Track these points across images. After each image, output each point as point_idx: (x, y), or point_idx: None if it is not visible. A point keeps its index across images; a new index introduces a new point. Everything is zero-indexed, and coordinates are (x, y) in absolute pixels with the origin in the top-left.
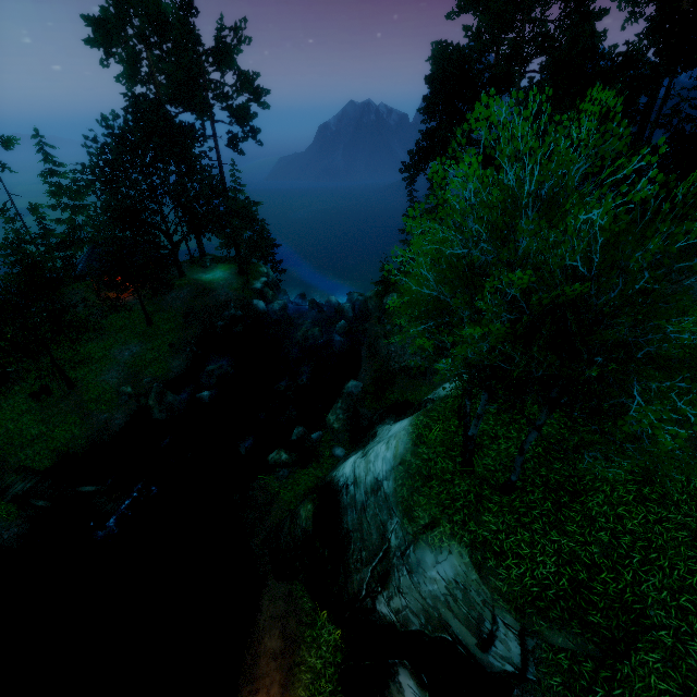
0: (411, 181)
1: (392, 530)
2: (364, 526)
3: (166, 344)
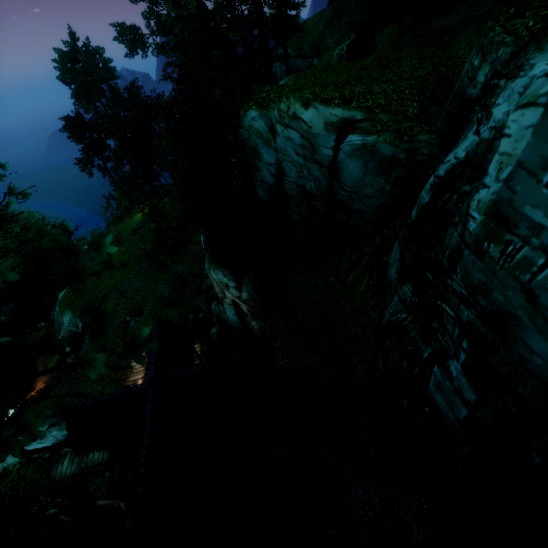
0: (90, 174)
1: (59, 318)
2: (57, 323)
3: None
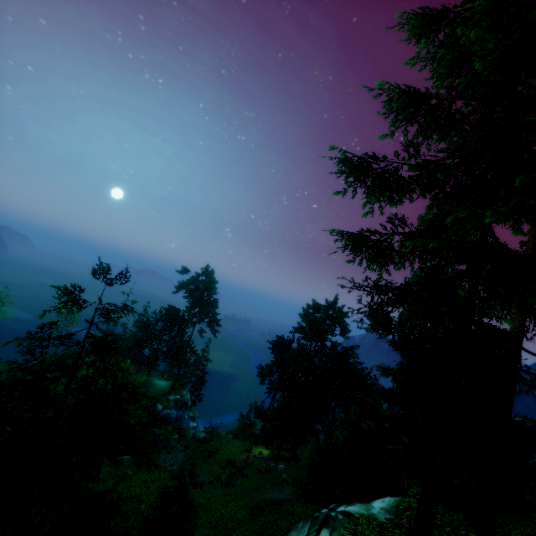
0: (262, 382)
1: None
2: None
3: None
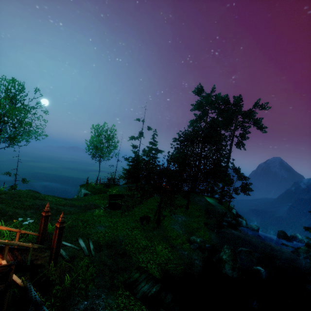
0: None
1: None
2: None
3: (201, 222)
